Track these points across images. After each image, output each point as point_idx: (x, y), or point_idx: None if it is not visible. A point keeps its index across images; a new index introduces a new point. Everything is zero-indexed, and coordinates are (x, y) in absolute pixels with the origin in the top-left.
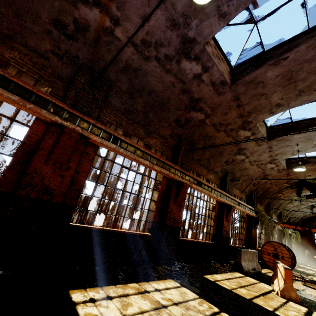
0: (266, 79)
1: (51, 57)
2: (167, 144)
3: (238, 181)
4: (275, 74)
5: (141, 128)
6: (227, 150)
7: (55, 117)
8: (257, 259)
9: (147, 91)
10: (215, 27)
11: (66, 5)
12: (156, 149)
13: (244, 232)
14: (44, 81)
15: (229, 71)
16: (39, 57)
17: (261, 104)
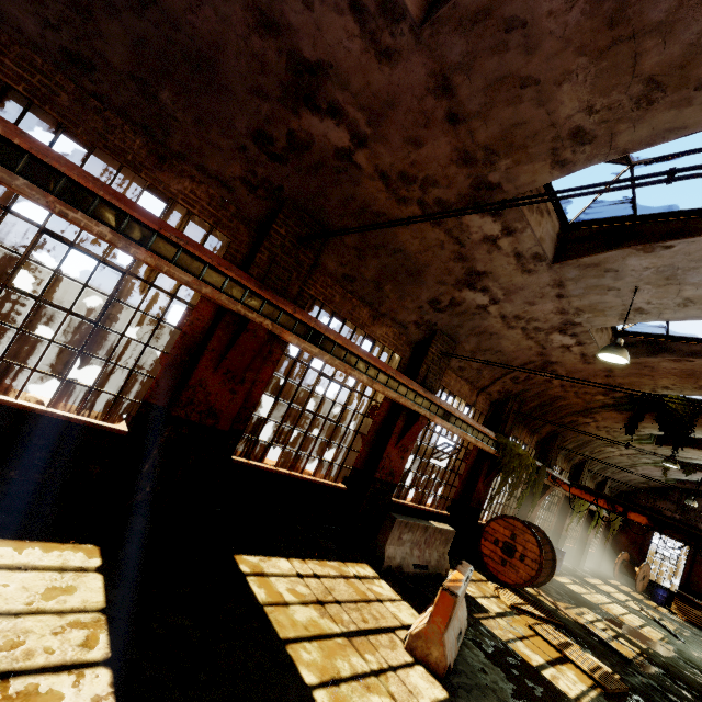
0: (536, 12)
1: None
2: (236, 207)
3: (470, 362)
4: None
5: (139, 133)
6: (434, 269)
7: None
8: (447, 548)
9: None
10: None
11: None
12: (191, 212)
13: (457, 483)
14: None
15: None
16: None
17: (526, 125)
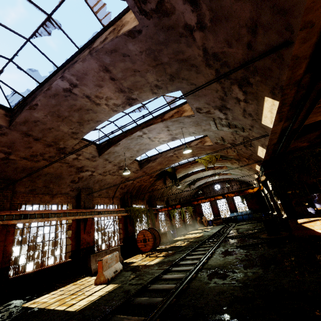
0: (39, 118)
1: None
2: None
3: (101, 191)
4: (42, 115)
5: None
6: (65, 173)
7: None
8: (119, 253)
9: None
10: None
11: None
12: None
13: (122, 232)
14: None
15: (5, 113)
16: None
17: (59, 135)
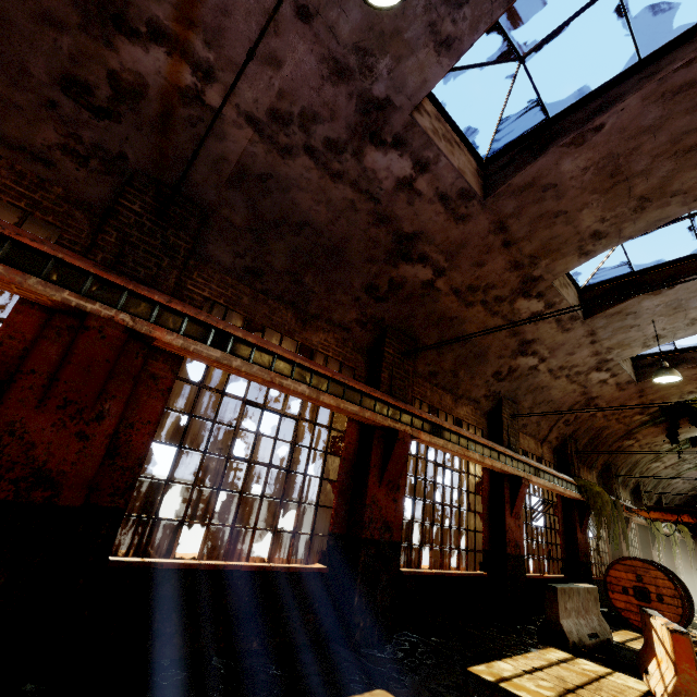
0: (562, 179)
1: (59, 160)
2: (352, 343)
3: (530, 417)
4: (579, 166)
5: (289, 309)
6: (494, 348)
7: (61, 292)
8: (598, 608)
9: (295, 223)
10: (430, 71)
11: (88, 44)
12: (327, 356)
13: (558, 540)
14: (43, 213)
15: (477, 168)
16: (30, 160)
17: (559, 237)
